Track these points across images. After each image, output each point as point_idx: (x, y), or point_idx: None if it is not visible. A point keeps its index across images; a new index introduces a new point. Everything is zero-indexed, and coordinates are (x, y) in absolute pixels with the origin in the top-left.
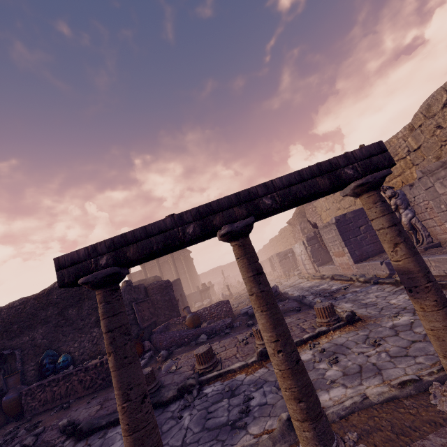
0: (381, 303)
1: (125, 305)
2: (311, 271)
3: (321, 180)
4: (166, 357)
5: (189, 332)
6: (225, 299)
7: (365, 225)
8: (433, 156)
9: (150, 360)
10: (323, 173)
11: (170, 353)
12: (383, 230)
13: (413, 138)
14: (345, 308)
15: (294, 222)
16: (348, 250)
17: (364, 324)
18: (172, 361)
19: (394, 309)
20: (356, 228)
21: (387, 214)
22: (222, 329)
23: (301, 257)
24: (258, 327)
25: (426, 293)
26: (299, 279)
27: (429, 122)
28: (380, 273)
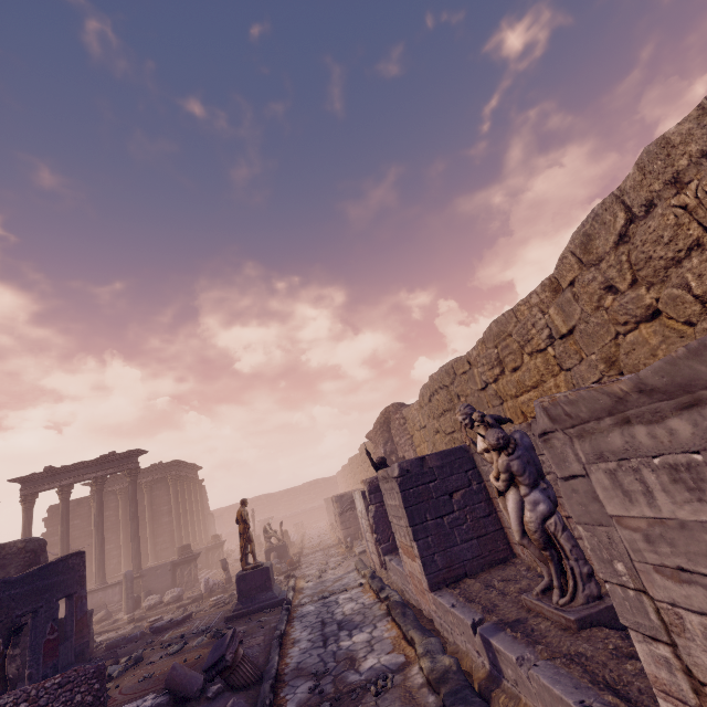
0: None
1: None
2: (376, 559)
3: None
4: None
5: None
6: (211, 592)
7: (465, 489)
8: (600, 356)
9: None
10: None
11: None
12: None
13: (560, 309)
14: None
15: (375, 438)
16: (419, 551)
17: None
18: None
19: None
20: (444, 495)
21: None
22: None
23: (362, 522)
24: None
25: None
26: (356, 569)
27: (589, 275)
28: (473, 654)
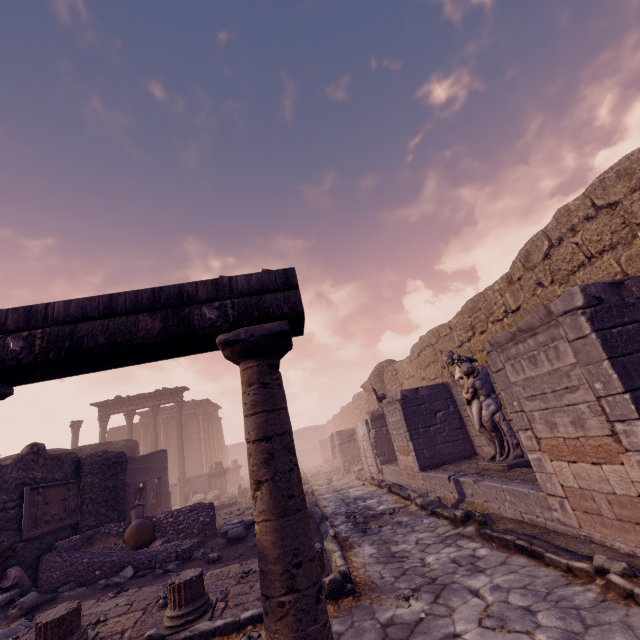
0: (414, 558)
1: (4, 490)
2: (374, 469)
3: (147, 320)
4: (30, 608)
5: (109, 557)
6: (243, 494)
7: (445, 410)
8: None
9: (2, 610)
10: (158, 307)
11: (50, 598)
12: (249, 446)
13: (512, 294)
14: (360, 556)
15: (370, 387)
16: (413, 446)
17: (354, 604)
18: (24, 622)
19: (418, 578)
20: (430, 413)
21: (260, 413)
22: (168, 560)
23: (363, 444)
24: (176, 579)
25: (277, 621)
26: (357, 479)
27: (528, 275)
28: (448, 495)
